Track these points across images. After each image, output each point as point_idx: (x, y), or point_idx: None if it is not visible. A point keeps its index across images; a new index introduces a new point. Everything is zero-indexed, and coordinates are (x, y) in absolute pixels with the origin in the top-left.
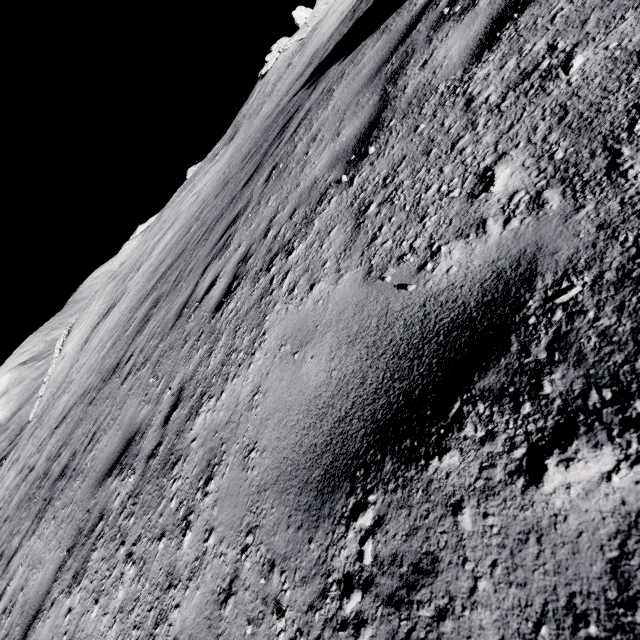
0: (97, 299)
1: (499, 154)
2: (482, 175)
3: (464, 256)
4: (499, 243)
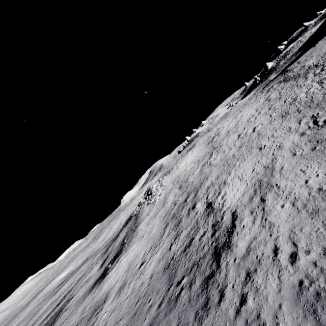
0: (191, 152)
1: None
2: None
3: None
4: None
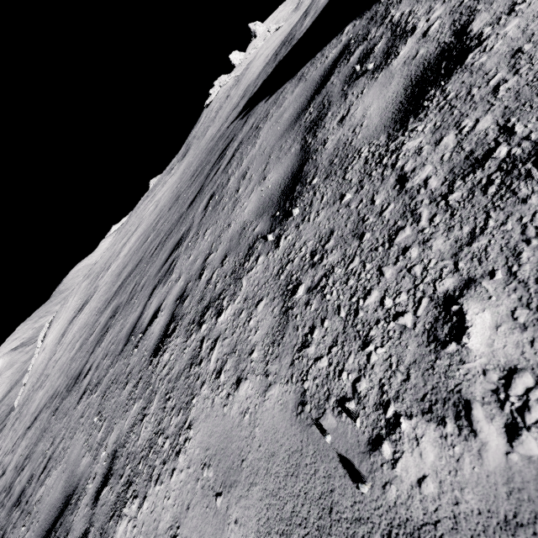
0: (74, 295)
1: (464, 278)
2: (444, 306)
3: (444, 466)
4: (509, 478)
